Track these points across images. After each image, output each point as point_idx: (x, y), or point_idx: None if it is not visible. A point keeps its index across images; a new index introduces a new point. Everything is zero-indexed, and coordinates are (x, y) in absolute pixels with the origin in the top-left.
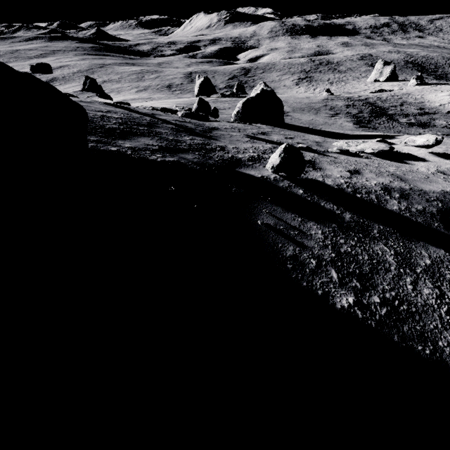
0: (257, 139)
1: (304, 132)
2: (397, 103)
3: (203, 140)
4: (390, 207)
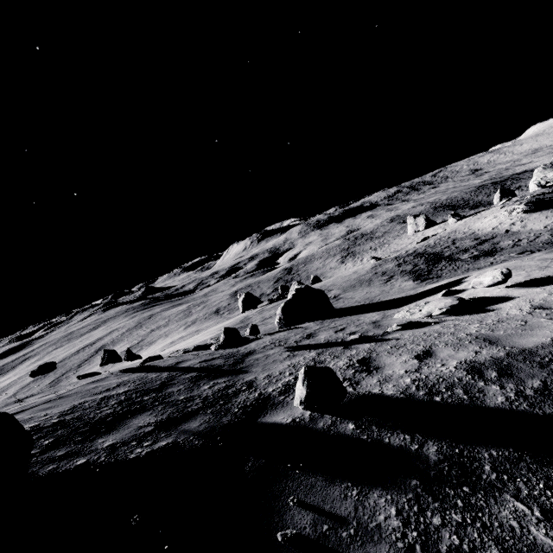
0: (299, 349)
1: (359, 313)
2: (448, 243)
3: (228, 381)
4: (491, 401)
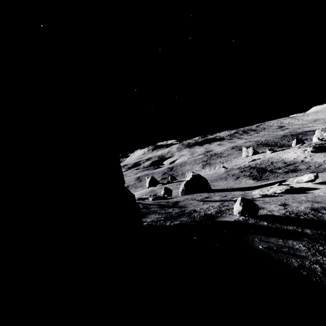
0: (207, 201)
1: (228, 191)
2: (268, 163)
3: (179, 209)
4: None
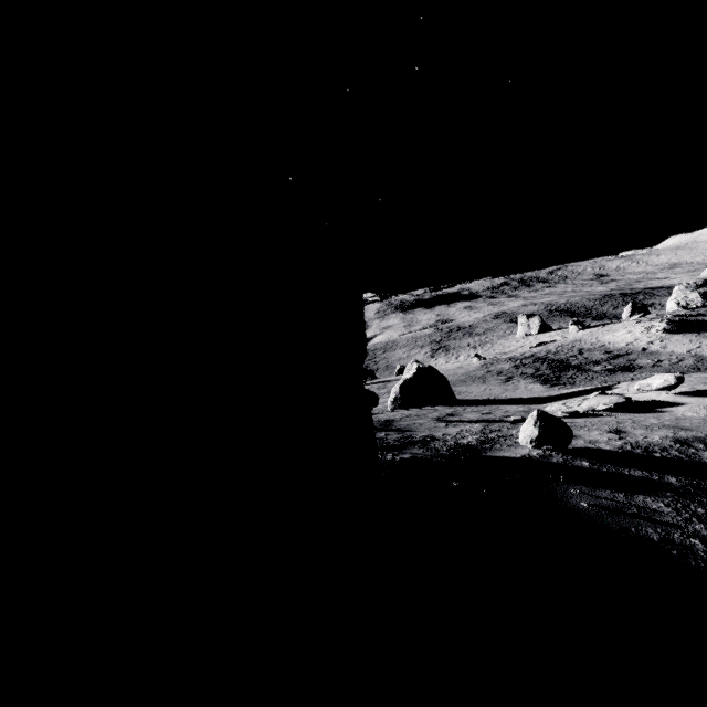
0: (454, 421)
1: (493, 404)
2: (573, 351)
3: (400, 434)
4: None
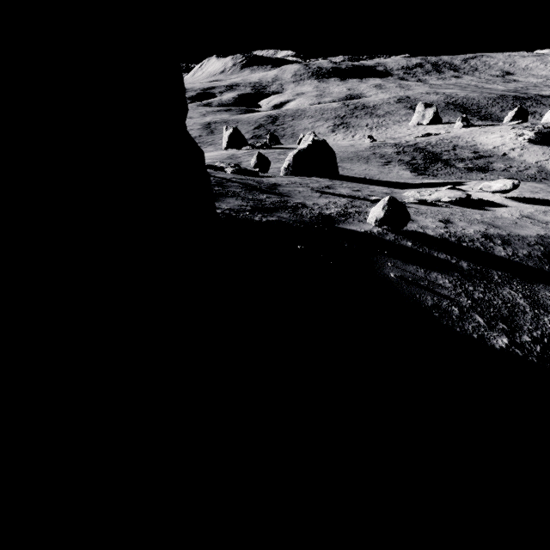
0: (327, 194)
1: (365, 183)
2: (449, 147)
3: (279, 198)
4: (498, 253)
